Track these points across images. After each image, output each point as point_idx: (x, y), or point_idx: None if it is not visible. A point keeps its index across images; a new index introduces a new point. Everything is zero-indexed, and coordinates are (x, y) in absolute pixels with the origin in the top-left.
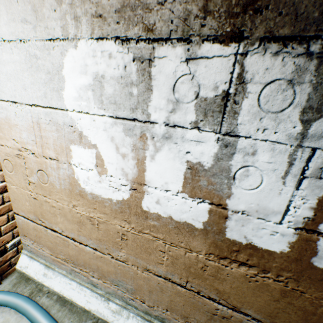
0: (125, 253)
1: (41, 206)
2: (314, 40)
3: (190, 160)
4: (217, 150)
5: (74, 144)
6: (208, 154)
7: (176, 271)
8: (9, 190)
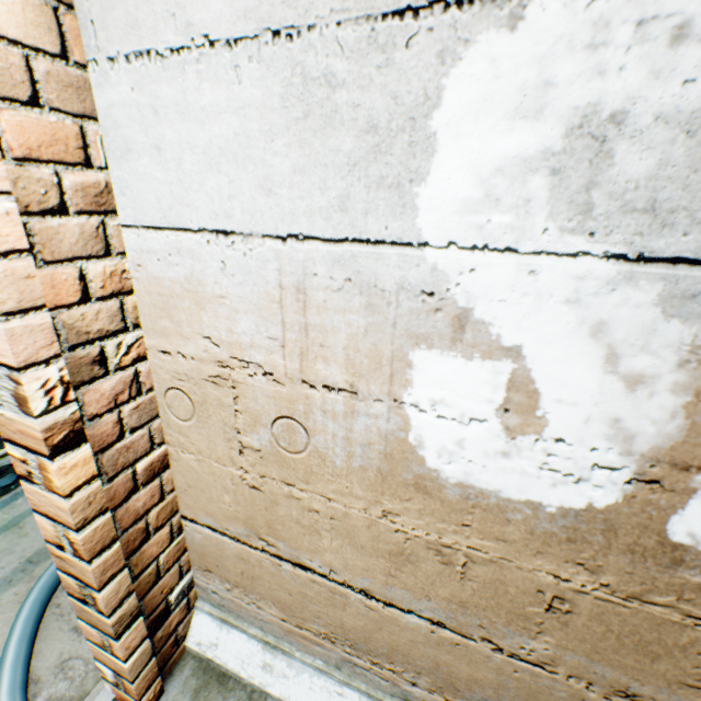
0: (550, 645)
1: (269, 507)
2: None
3: None
4: None
5: (426, 347)
6: None
7: None
8: (173, 464)
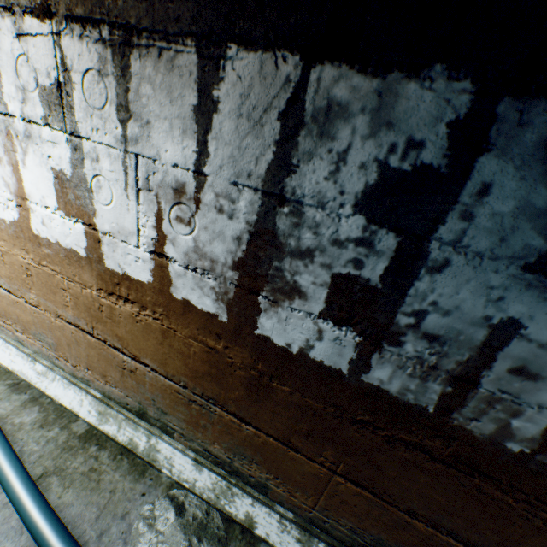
0: (36, 295)
1: None
2: (103, 25)
3: (54, 167)
4: (71, 154)
5: None
6: (66, 159)
7: (82, 316)
8: None
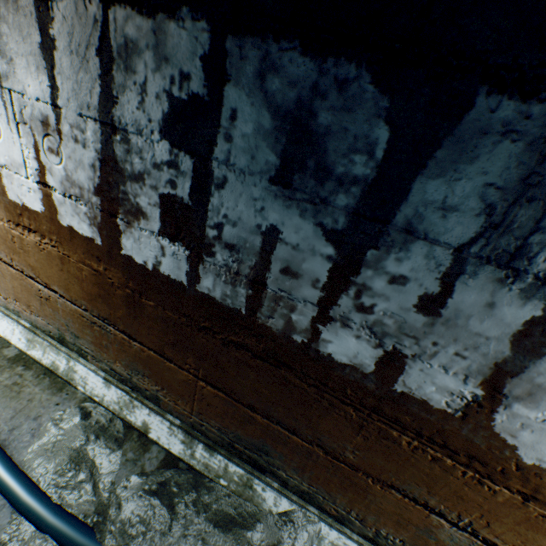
0: None
1: None
2: None
3: None
4: None
5: None
6: None
7: (2, 248)
8: None
